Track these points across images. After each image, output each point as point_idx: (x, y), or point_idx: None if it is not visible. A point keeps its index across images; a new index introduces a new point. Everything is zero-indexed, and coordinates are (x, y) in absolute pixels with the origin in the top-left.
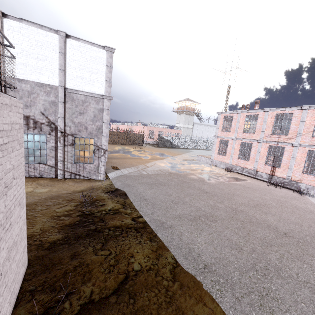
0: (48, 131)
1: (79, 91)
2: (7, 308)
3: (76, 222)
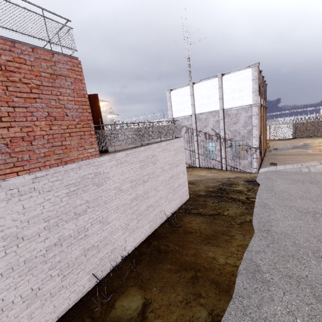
0: (216, 139)
1: (232, 108)
2: (178, 202)
3: (213, 191)
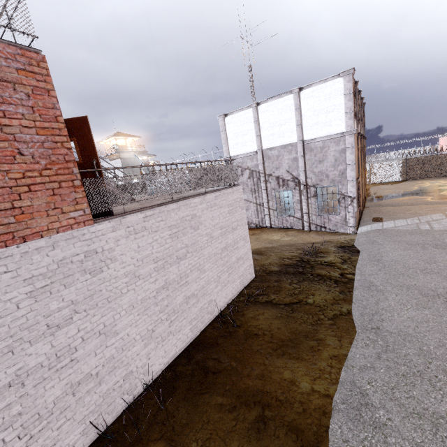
0: (293, 186)
1: (316, 139)
2: (238, 285)
3: (291, 264)
